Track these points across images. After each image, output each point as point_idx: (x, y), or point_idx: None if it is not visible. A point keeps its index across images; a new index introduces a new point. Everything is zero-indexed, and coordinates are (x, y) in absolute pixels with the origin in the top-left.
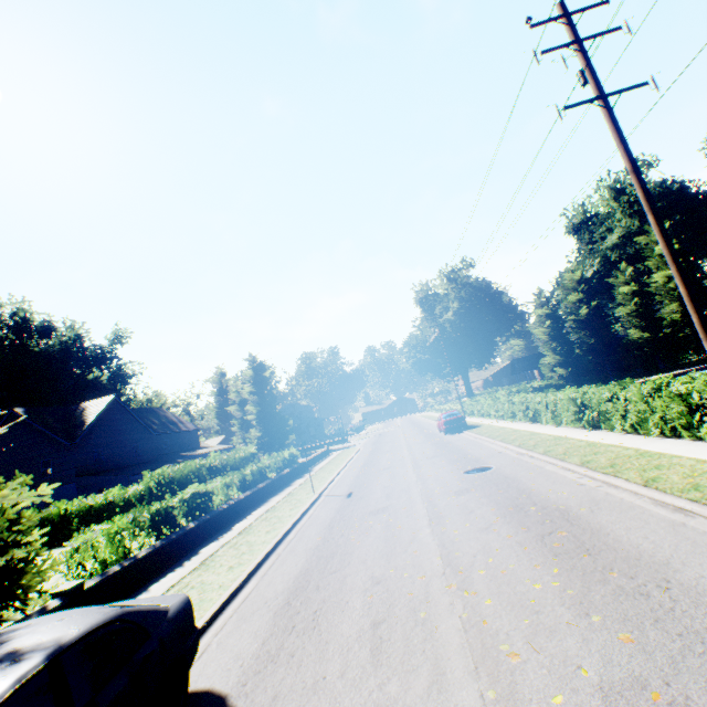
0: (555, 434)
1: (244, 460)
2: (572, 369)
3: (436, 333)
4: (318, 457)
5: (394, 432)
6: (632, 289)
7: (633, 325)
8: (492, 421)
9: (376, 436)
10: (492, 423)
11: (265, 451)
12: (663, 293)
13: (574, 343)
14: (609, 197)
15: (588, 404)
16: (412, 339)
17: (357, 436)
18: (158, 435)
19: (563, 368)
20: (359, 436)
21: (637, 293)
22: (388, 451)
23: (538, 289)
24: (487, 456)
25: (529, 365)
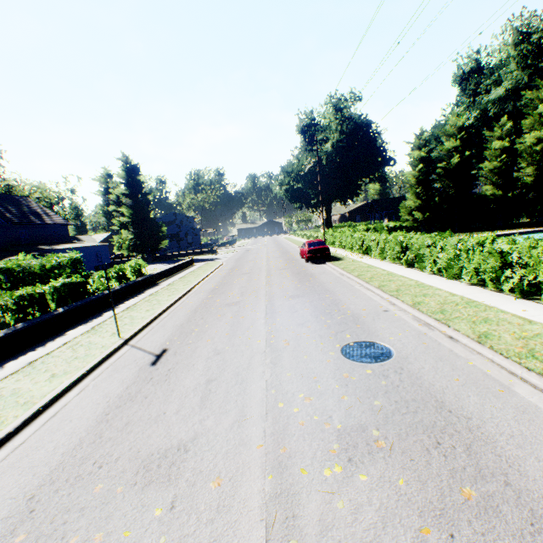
0: (459, 294)
1: (58, 270)
2: (428, 215)
3: (312, 163)
4: (177, 269)
5: (259, 250)
6: (504, 146)
7: (492, 182)
8: (354, 255)
9: (242, 252)
10: (356, 258)
11: (138, 252)
12: (525, 155)
13: (437, 190)
14: (512, 42)
15: (530, 263)
16: (289, 166)
17: (227, 249)
18: (11, 225)
19: (421, 213)
20: (229, 250)
21: (507, 150)
22: (246, 273)
23: (421, 130)
24: (370, 316)
25: (386, 206)
